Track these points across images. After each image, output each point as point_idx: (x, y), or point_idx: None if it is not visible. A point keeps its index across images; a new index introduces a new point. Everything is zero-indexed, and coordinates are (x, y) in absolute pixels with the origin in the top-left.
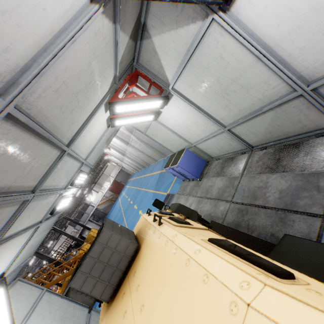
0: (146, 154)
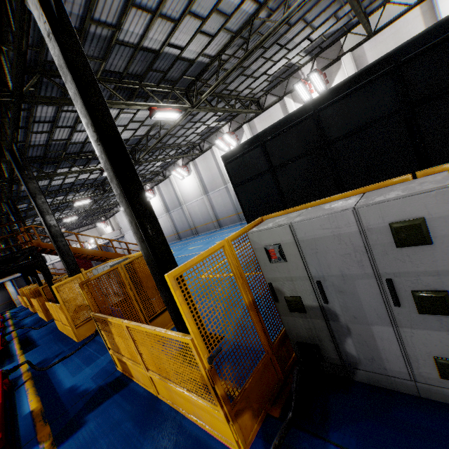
0: (214, 214)
